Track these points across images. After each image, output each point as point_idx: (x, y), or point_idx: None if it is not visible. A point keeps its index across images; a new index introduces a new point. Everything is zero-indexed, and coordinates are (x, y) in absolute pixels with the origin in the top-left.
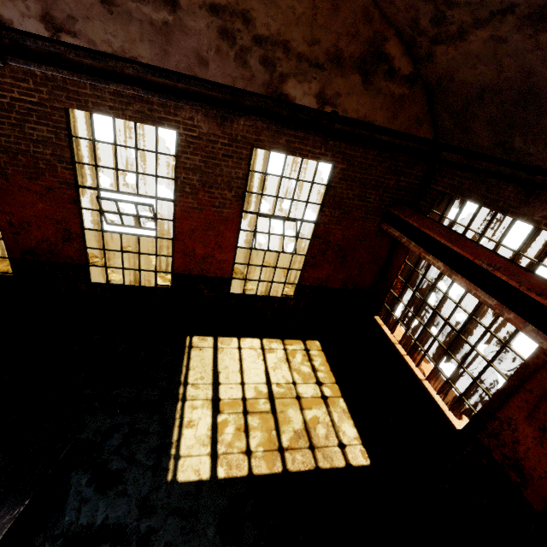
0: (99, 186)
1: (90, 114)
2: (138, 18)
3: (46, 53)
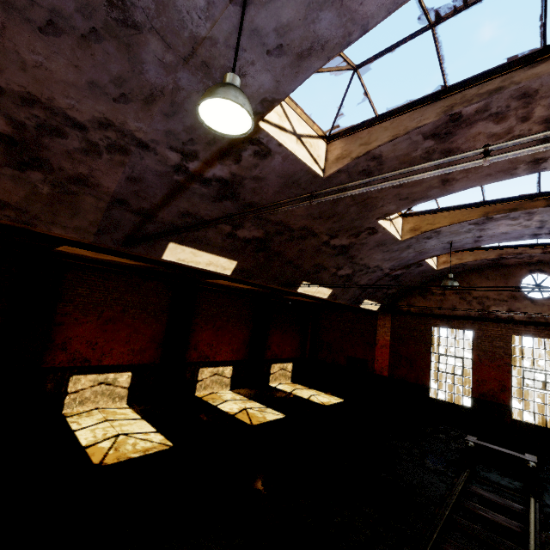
0: (522, 366)
1: (521, 336)
2: (546, 304)
3: (506, 319)
